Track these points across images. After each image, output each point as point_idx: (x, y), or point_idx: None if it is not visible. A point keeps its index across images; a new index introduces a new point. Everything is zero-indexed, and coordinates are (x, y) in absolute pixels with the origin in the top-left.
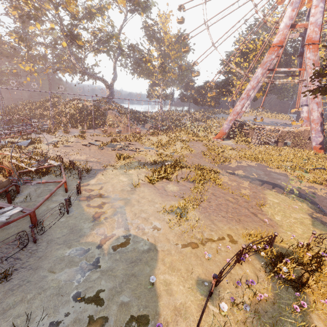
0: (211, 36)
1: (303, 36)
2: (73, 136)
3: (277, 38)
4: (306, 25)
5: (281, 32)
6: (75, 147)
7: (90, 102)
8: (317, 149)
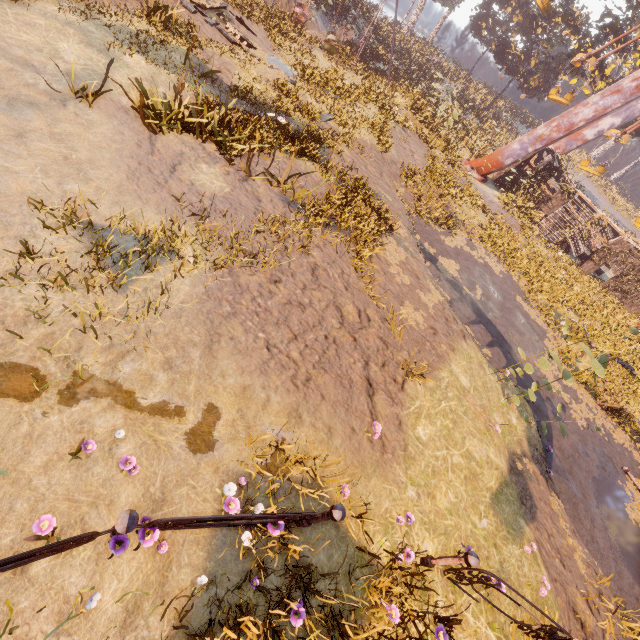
0: None
1: None
2: None
3: None
4: None
5: None
6: None
7: None
8: None
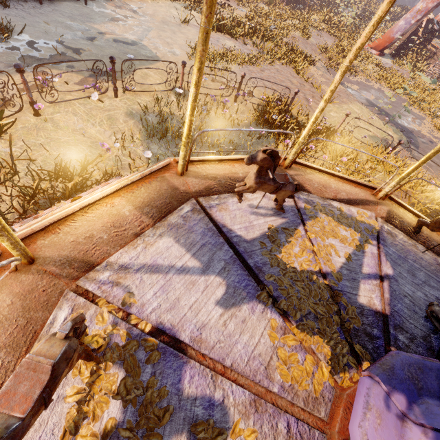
0: None
1: None
2: None
3: None
4: None
5: None
6: None
7: None
8: None
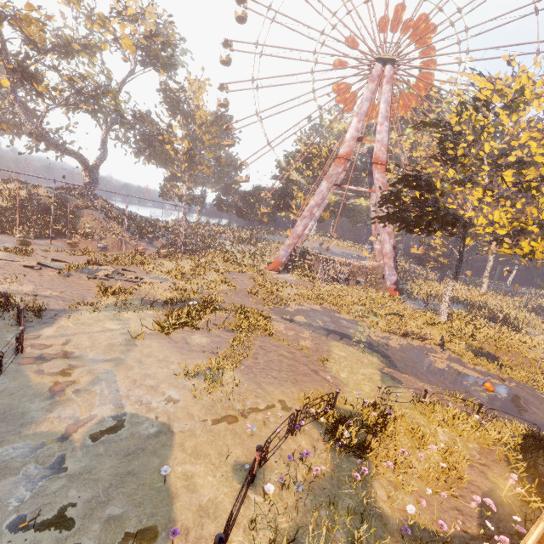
0: (264, 128)
1: (371, 152)
2: (0, 248)
3: (343, 148)
4: (373, 141)
5: (347, 143)
6: (8, 269)
7: (47, 190)
8: (392, 290)
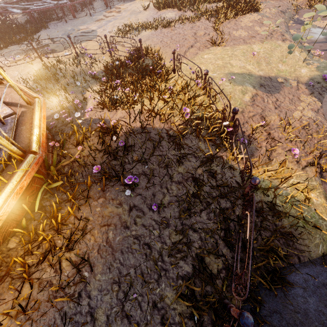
0: None
1: None
2: None
3: None
4: None
5: None
6: None
7: None
8: None
